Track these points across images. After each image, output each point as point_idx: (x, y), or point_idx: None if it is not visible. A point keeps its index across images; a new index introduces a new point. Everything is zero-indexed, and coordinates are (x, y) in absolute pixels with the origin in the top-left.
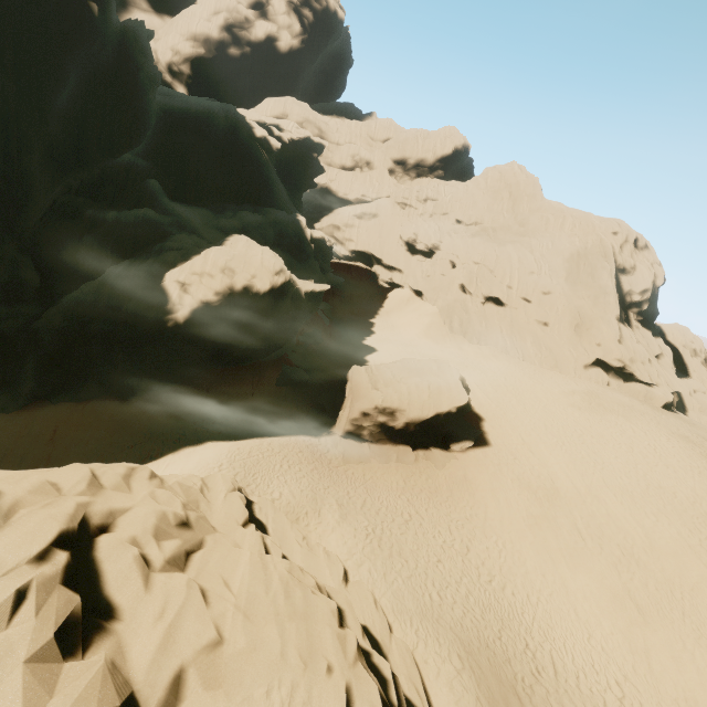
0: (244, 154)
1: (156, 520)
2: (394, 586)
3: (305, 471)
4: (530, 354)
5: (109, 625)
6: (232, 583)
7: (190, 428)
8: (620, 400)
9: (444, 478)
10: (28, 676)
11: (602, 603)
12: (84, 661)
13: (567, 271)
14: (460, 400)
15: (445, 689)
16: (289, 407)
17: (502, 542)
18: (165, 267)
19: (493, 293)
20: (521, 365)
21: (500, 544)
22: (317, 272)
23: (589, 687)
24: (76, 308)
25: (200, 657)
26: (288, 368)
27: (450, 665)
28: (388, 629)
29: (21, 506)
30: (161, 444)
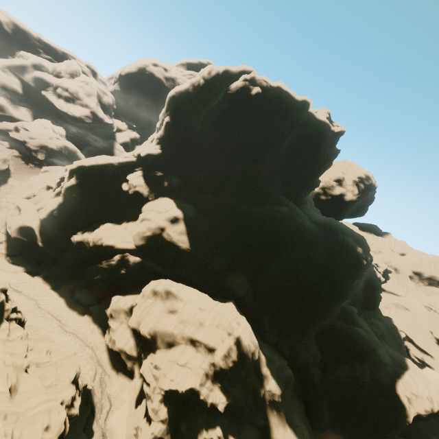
0: (374, 287)
1: None
2: None
3: None
4: None
5: None
6: None
7: None
8: None
9: None
10: None
11: None
12: None
13: None
14: None
15: None
16: None
17: None
18: (391, 379)
19: None
20: None
21: None
22: None
23: None
24: (351, 387)
25: None
26: None
27: None
28: None
29: None
30: None
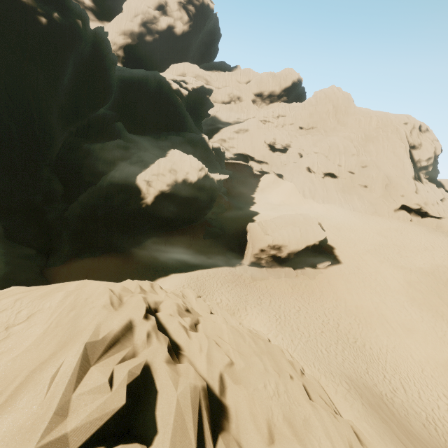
0: (167, 100)
1: (176, 307)
2: (299, 346)
3: (231, 286)
4: (358, 206)
5: (181, 352)
6: (224, 338)
7: (159, 267)
8: (420, 229)
9: (316, 285)
10: (166, 367)
11: (428, 350)
12: (182, 364)
13: (376, 151)
14: (320, 236)
15: (342, 400)
16: (214, 251)
17: (358, 319)
18: (135, 173)
19: (329, 170)
20: (353, 213)
21: (358, 320)
22: (219, 168)
23: (427, 398)
24: (88, 202)
25: (227, 369)
26: (209, 228)
27: (342, 387)
28: (301, 369)
29: (122, 296)
30: (145, 277)
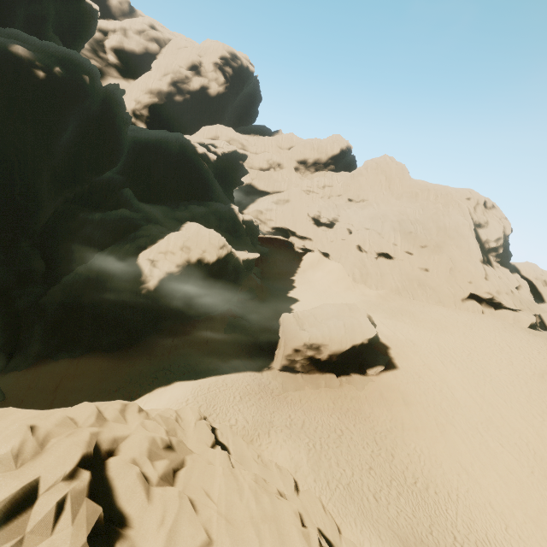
0: (191, 165)
1: (148, 444)
2: (337, 492)
3: (253, 400)
4: (418, 293)
5: (124, 532)
6: (212, 494)
7: (160, 372)
8: (494, 324)
9: (365, 398)
10: None
11: (512, 496)
12: None
13: (436, 229)
14: (369, 333)
15: None
16: (236, 349)
17: (419, 449)
18: (138, 250)
19: (383, 250)
20: (412, 302)
21: (418, 450)
22: (249, 245)
23: None
24: (73, 285)
25: None
26: (233, 319)
27: None
28: (337, 530)
29: (51, 436)
30: (139, 387)
